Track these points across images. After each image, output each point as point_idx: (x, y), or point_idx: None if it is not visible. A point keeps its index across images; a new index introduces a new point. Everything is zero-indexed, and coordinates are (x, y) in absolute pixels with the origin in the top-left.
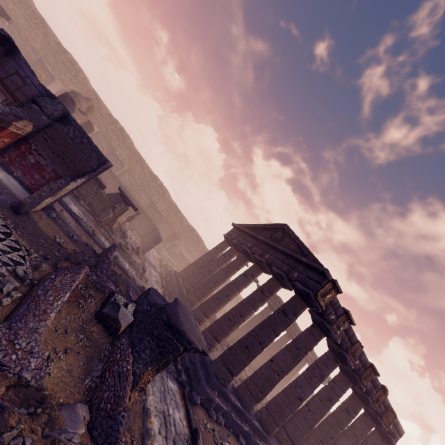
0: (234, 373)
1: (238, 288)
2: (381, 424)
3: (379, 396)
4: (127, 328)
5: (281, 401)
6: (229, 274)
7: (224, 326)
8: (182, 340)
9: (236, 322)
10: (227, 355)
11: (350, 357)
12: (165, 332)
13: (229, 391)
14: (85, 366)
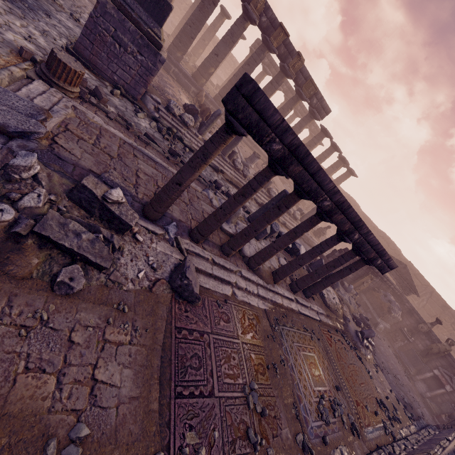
0: None
1: None
2: (302, 95)
3: (295, 63)
4: None
5: (205, 60)
6: None
7: None
8: None
9: None
10: None
11: (252, 9)
12: None
13: None
14: None
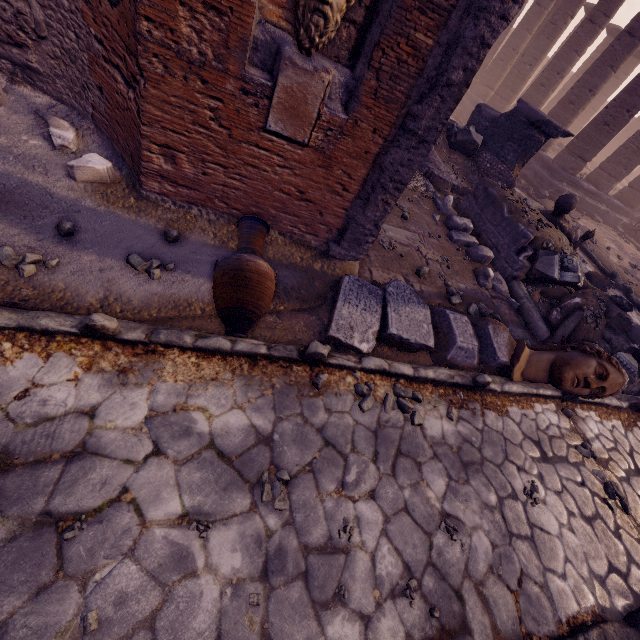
0: (587, 159)
1: (579, 50)
2: None
3: None
4: (480, 147)
5: None
6: (554, 37)
7: (562, 116)
8: (548, 129)
9: (581, 103)
10: (575, 144)
11: None
12: (525, 131)
13: (580, 180)
14: (465, 180)
